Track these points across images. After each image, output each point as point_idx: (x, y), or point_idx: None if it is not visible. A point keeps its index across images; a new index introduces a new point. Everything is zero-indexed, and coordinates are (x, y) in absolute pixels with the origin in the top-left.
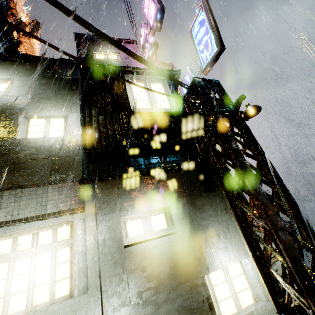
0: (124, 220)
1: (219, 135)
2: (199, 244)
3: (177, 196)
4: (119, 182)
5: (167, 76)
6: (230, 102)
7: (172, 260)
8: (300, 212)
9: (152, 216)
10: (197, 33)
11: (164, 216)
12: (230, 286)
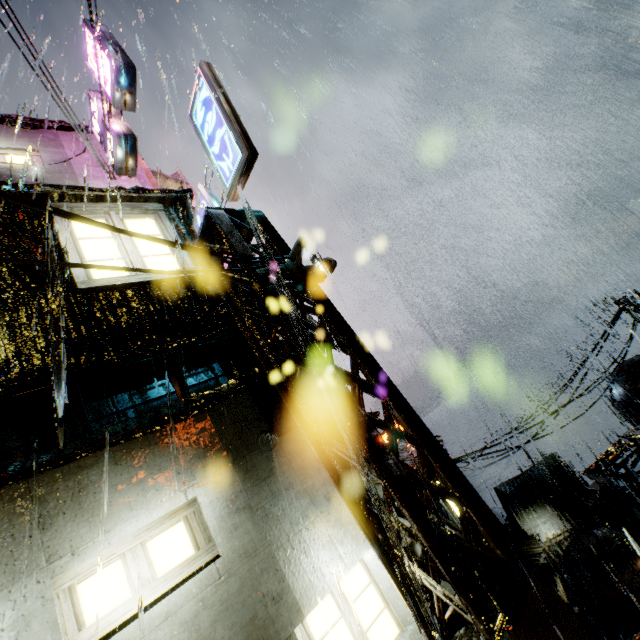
0: (68, 583)
1: (274, 319)
2: (275, 562)
3: (213, 467)
4: (44, 483)
5: (162, 201)
6: (286, 251)
7: (215, 632)
8: (427, 433)
9: (152, 539)
10: (204, 121)
11: (184, 527)
12: (350, 623)
